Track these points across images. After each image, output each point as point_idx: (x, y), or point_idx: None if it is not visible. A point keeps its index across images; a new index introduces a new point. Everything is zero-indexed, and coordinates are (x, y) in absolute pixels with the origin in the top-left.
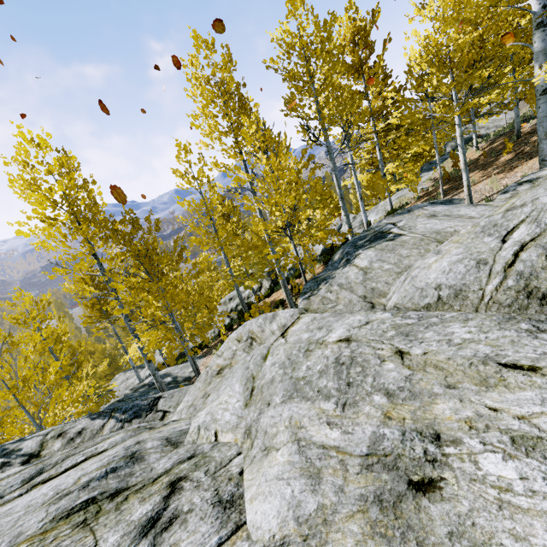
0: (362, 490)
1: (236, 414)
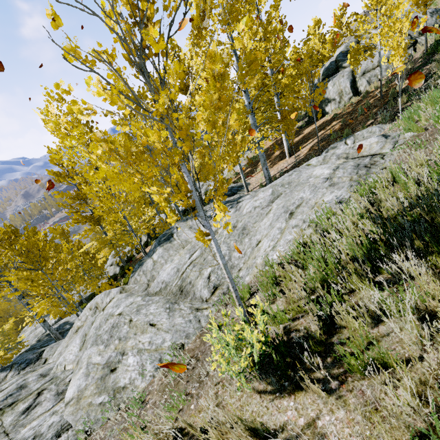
0: (99, 376)
1: (75, 355)
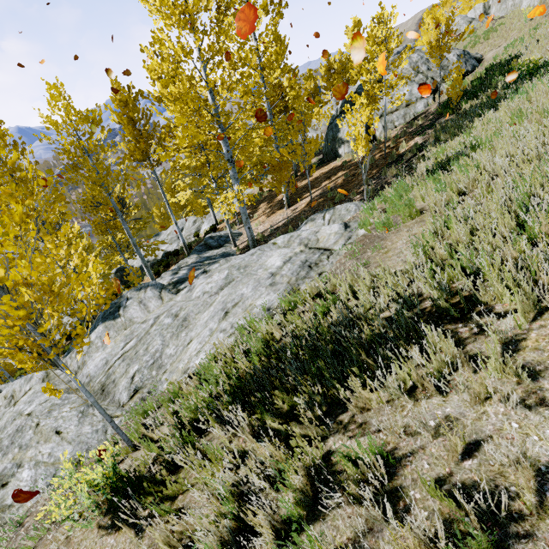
0: None
1: None
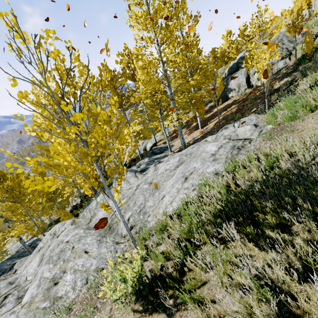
0: (46, 287)
1: (34, 269)
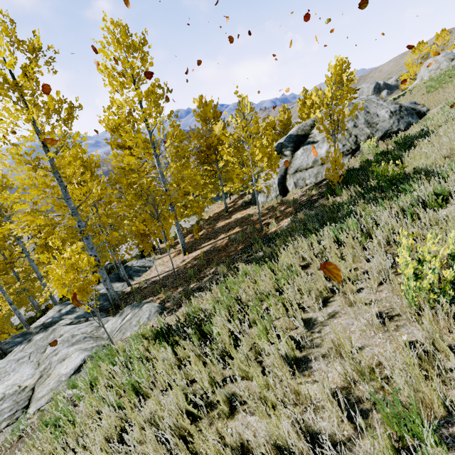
0: None
1: None
